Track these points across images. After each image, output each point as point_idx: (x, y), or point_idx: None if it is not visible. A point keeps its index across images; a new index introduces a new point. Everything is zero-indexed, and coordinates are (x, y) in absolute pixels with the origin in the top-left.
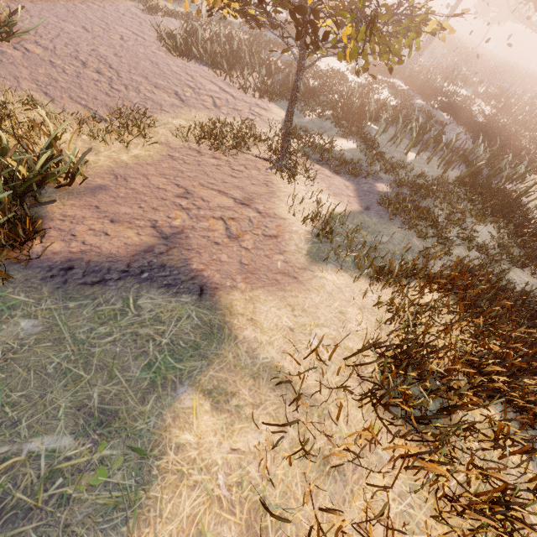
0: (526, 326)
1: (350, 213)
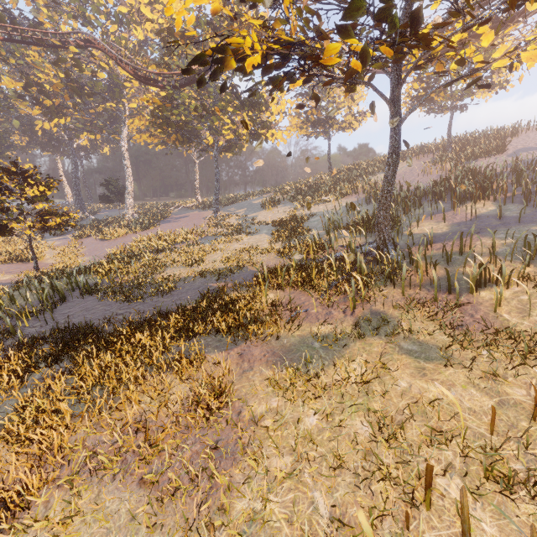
0: None
1: None
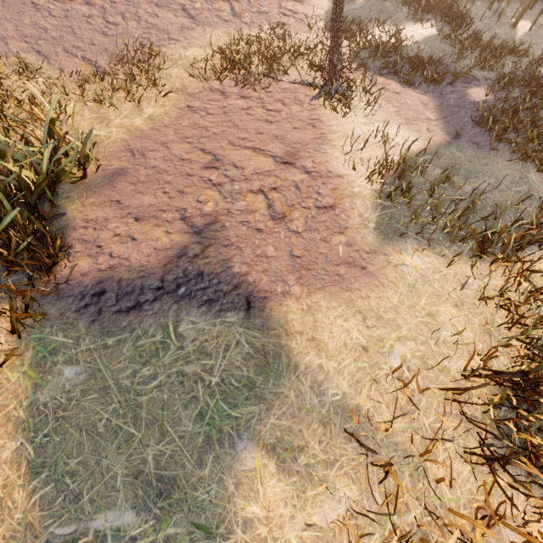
0: None
1: (432, 149)
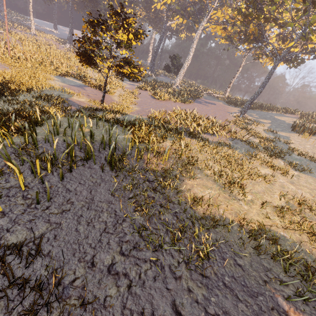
0: (3, 89)
1: (69, 97)
